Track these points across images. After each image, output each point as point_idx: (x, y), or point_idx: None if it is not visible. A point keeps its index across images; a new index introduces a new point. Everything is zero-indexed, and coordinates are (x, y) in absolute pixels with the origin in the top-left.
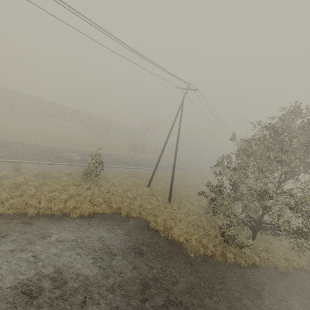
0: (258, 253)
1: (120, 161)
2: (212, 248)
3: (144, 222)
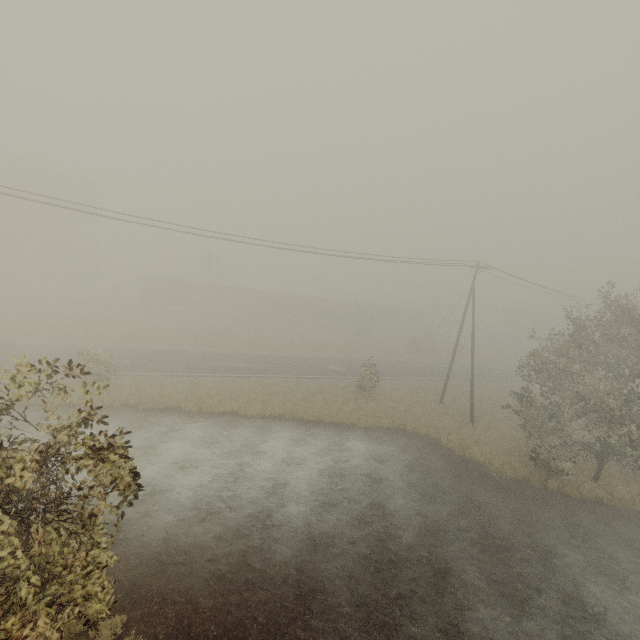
0: (615, 493)
1: (396, 370)
2: (525, 471)
3: (434, 439)
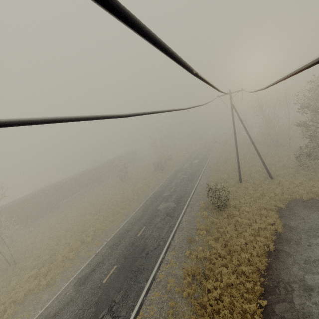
0: None
1: (183, 182)
2: None
3: (295, 201)
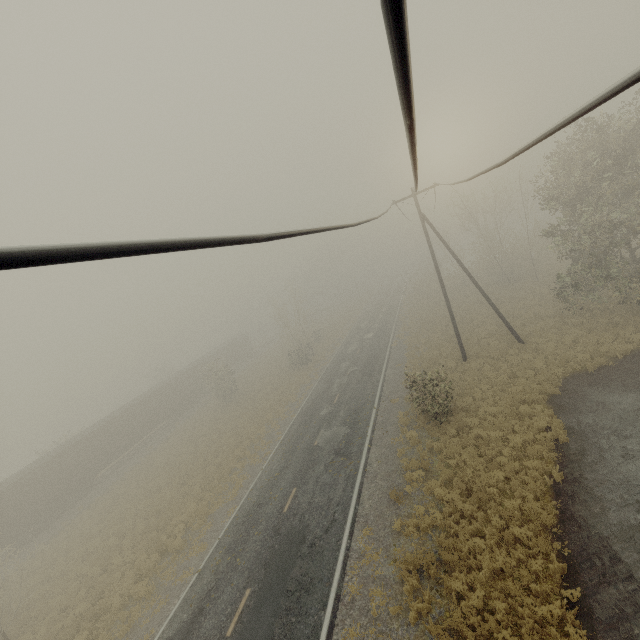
0: None
1: (355, 381)
2: None
3: (575, 376)
